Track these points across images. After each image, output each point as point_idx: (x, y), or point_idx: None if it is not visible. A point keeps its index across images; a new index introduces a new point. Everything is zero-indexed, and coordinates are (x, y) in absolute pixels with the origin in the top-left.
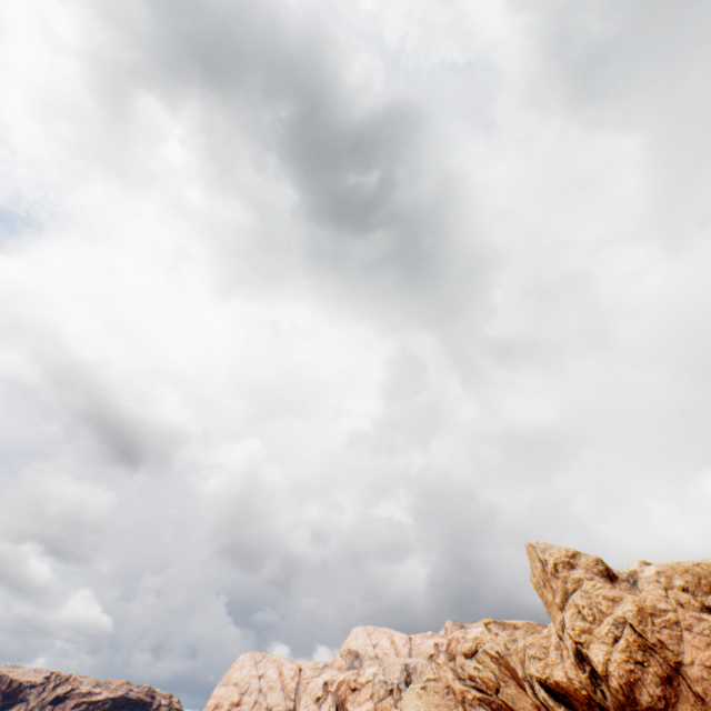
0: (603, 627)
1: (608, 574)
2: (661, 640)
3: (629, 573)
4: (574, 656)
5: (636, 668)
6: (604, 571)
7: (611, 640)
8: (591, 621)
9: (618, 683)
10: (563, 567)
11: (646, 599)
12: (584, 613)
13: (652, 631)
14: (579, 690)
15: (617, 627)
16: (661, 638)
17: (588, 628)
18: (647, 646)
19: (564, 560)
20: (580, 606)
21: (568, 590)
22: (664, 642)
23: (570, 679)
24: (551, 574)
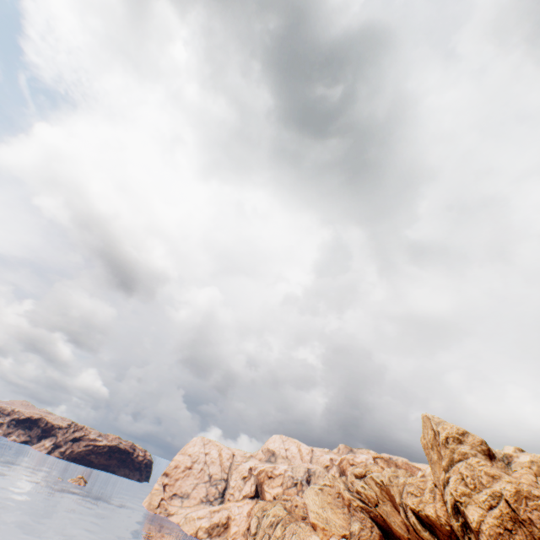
0: (482, 495)
1: (488, 454)
2: (531, 518)
3: (504, 455)
4: (452, 508)
5: (504, 532)
6: (486, 451)
7: (487, 507)
8: (472, 488)
9: (487, 539)
10: (453, 441)
11: (522, 484)
12: (467, 481)
13: (525, 510)
14: (444, 525)
15: (493, 498)
16: (531, 517)
17: (468, 493)
18: (517, 519)
19: (455, 436)
20: (464, 475)
21: (454, 459)
22: (533, 521)
23: (438, 516)
24: (442, 444)
